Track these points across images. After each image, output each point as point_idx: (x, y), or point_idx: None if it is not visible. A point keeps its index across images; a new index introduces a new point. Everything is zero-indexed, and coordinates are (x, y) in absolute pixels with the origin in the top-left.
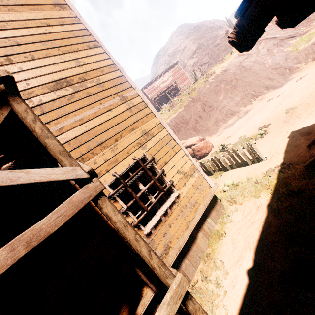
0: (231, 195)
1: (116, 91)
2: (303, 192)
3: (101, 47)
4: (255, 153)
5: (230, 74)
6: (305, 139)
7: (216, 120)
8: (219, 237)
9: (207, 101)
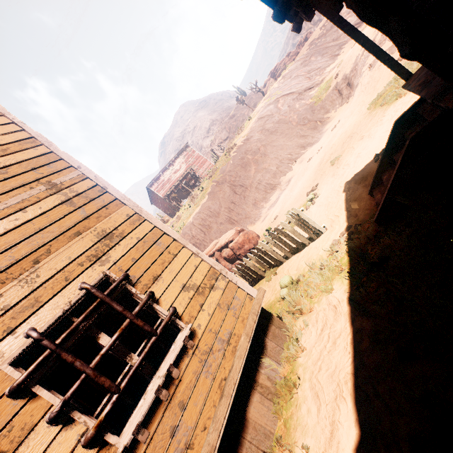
0: (291, 301)
1: (37, 177)
2: (388, 258)
3: (3, 117)
4: (308, 226)
5: (254, 141)
6: (364, 186)
7: (255, 201)
8: (290, 390)
9: (236, 180)
